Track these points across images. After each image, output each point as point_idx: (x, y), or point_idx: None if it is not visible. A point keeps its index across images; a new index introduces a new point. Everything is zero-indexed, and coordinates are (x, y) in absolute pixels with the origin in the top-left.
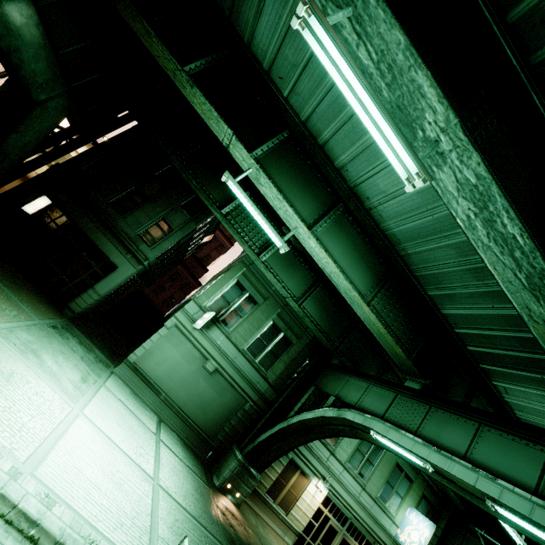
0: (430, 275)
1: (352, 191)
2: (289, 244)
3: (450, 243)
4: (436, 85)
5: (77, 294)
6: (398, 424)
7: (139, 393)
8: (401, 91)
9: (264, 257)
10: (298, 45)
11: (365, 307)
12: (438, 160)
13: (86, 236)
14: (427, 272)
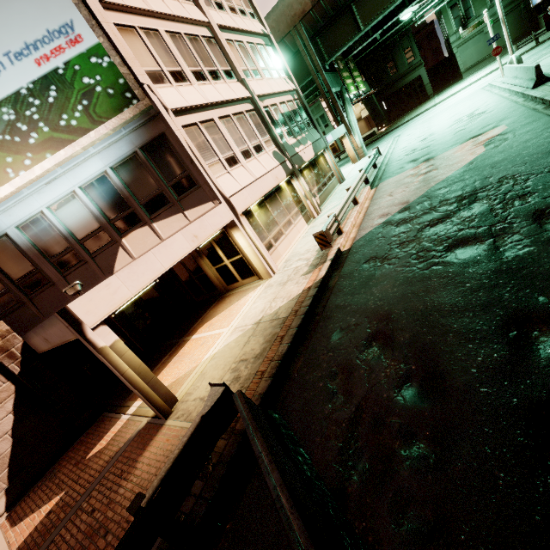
0: None
1: None
2: None
3: None
4: None
5: (424, 93)
6: None
7: (479, 69)
8: None
9: None
10: None
11: None
12: None
13: (400, 89)
14: None
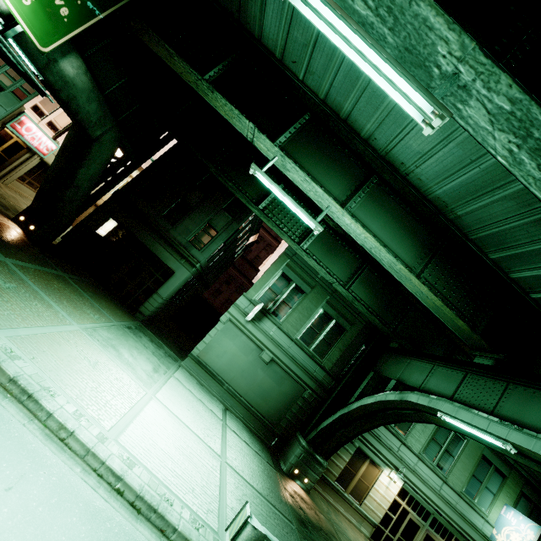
0: (488, 236)
1: (384, 159)
2: (329, 229)
3: (506, 194)
4: (442, 12)
5: (145, 299)
6: (471, 404)
7: (204, 384)
8: (406, 31)
9: (305, 245)
10: (305, 24)
11: (414, 280)
12: (462, 95)
13: (147, 248)
14: (485, 232)
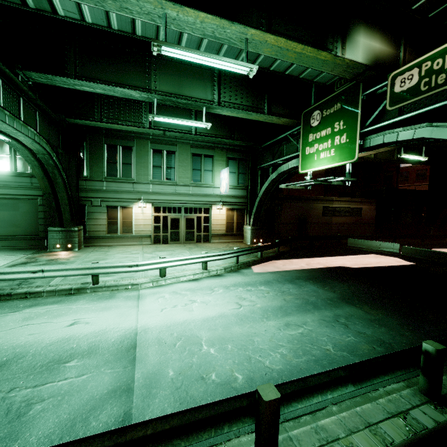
0: None
1: None
2: None
3: None
4: None
5: None
6: None
7: None
8: None
9: None
10: None
11: None
12: None
13: None
14: None
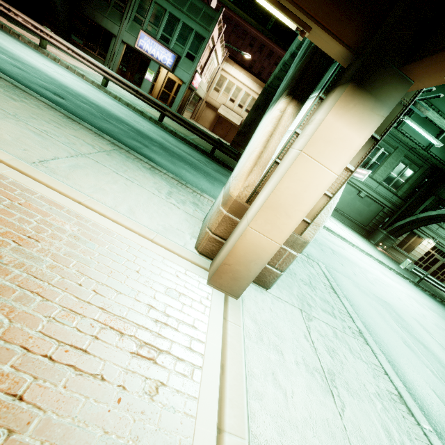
0: None
1: None
2: None
3: None
4: None
5: None
6: None
7: None
8: None
9: (400, 127)
10: None
11: None
12: None
13: None
14: None
